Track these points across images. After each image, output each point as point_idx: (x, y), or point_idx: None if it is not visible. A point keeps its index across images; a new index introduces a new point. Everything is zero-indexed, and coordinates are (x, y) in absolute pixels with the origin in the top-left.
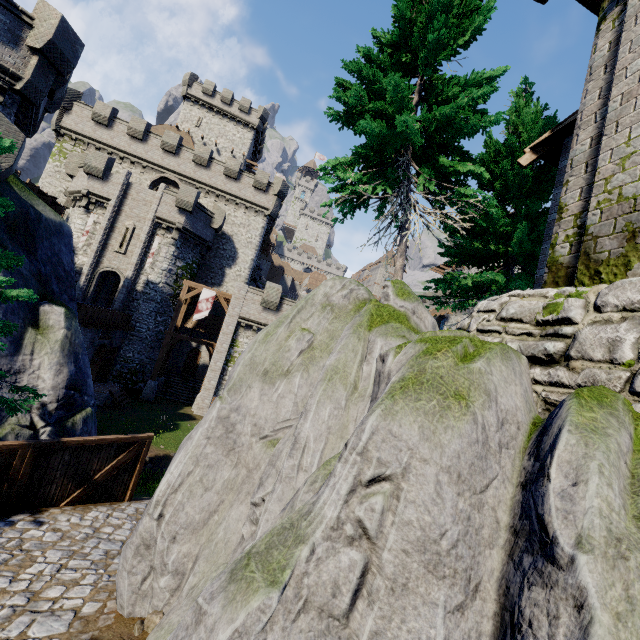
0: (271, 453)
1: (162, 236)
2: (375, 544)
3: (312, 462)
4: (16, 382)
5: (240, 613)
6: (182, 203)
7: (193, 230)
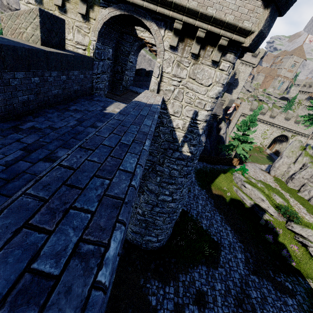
0: (287, 165)
1: None
2: (305, 174)
3: (296, 168)
4: (226, 142)
5: (299, 175)
6: None
7: (229, 81)
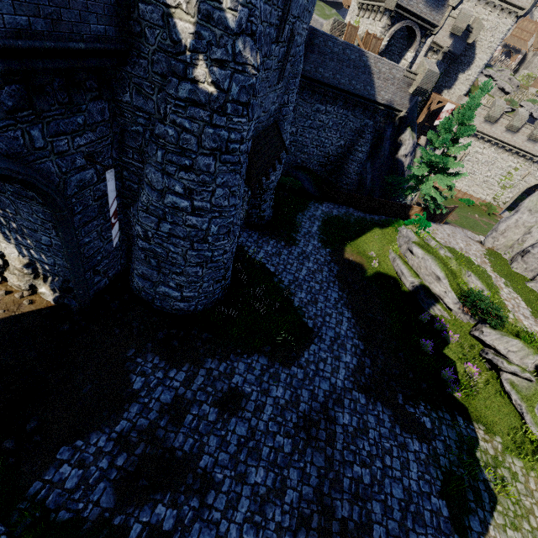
0: (526, 229)
1: (430, 57)
2: None
3: None
4: None
5: None
6: (456, 29)
7: (453, 49)
